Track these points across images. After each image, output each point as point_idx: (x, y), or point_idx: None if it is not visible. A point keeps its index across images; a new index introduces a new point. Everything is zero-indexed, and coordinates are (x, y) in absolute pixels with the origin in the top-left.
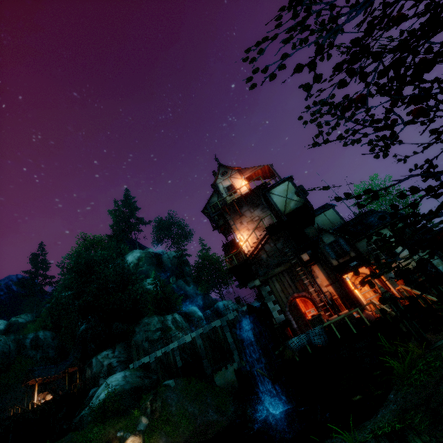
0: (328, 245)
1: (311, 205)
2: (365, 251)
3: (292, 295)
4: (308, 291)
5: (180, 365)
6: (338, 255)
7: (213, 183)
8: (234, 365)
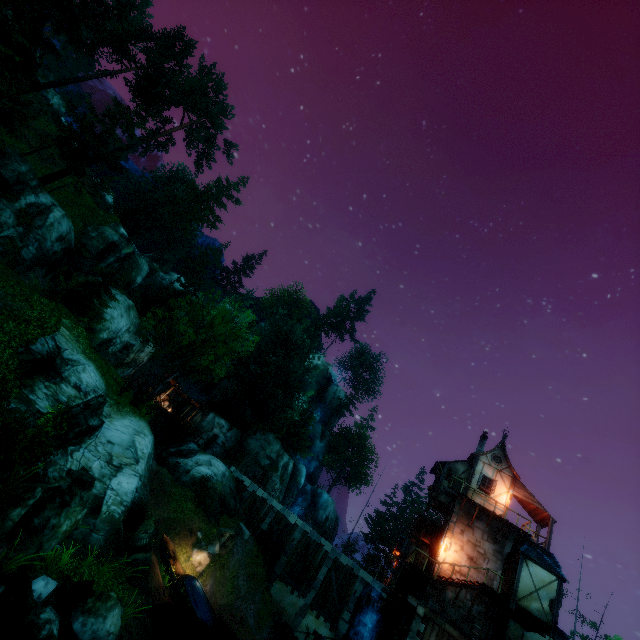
0: None
1: (554, 636)
2: None
3: None
4: None
5: (263, 528)
6: None
7: (476, 454)
8: (301, 600)
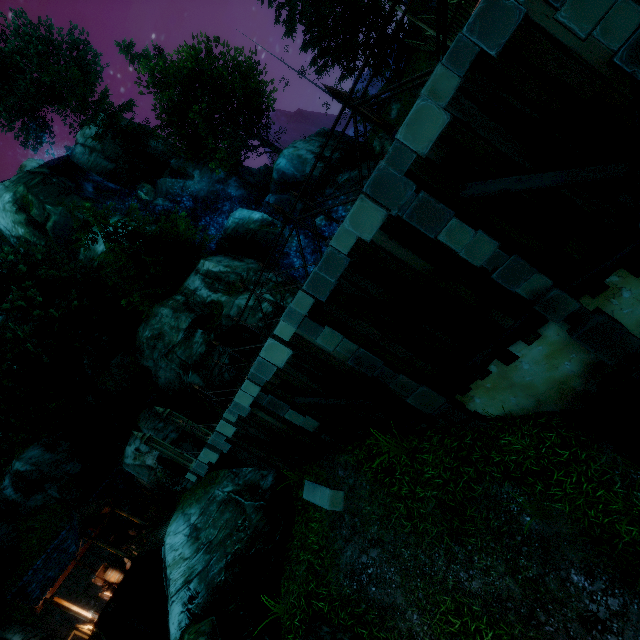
0: None
1: None
2: None
3: None
4: None
5: (314, 428)
6: None
7: None
8: (549, 331)
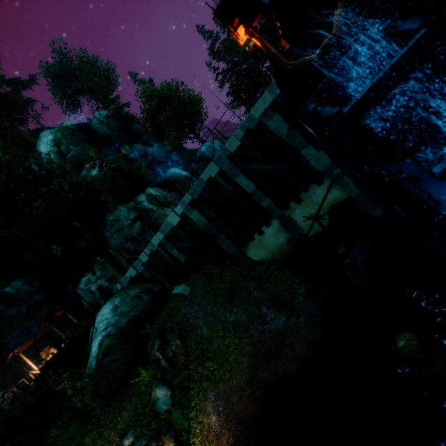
0: None
1: None
2: None
3: None
4: None
5: (184, 260)
6: None
7: None
8: (274, 222)
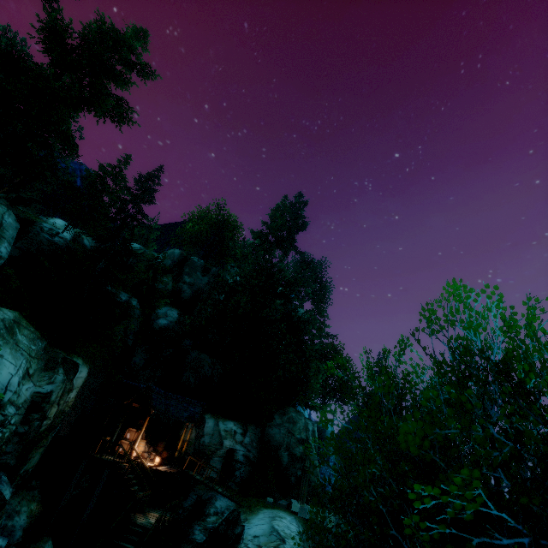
0: None
1: None
2: None
3: None
4: None
5: None
6: None
7: None
8: None
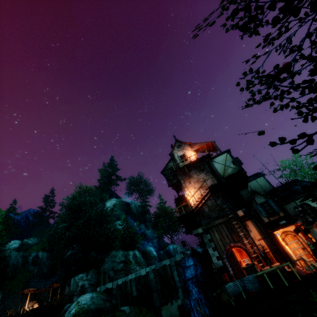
0: (260, 204)
1: (245, 171)
2: (293, 213)
3: (229, 245)
4: (243, 242)
5: (135, 295)
6: (268, 214)
7: (170, 153)
8: (179, 301)
